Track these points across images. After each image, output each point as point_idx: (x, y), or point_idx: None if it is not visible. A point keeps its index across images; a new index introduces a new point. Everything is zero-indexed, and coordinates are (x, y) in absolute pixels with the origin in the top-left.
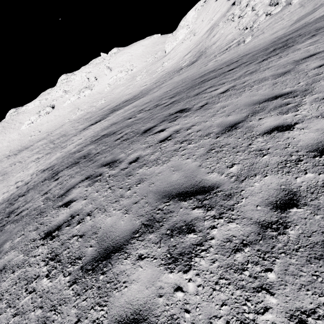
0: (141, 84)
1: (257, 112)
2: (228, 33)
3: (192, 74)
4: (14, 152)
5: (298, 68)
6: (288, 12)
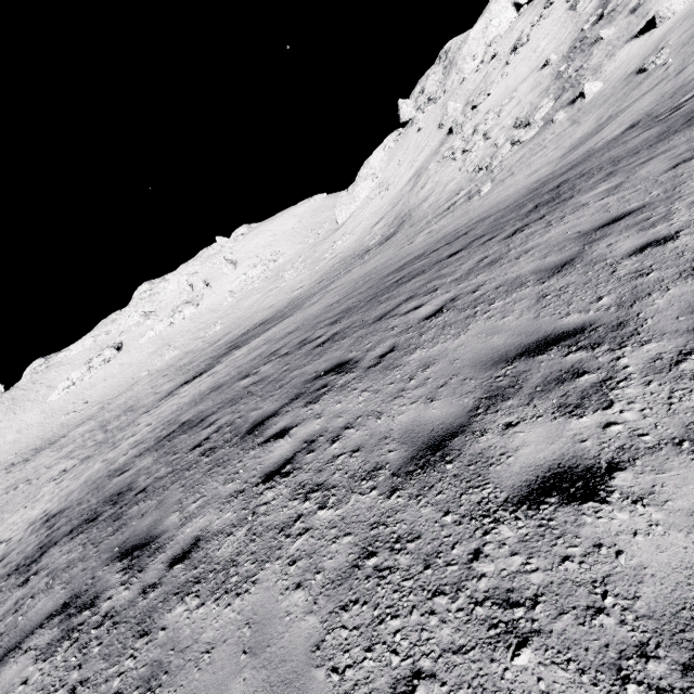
0: (293, 286)
1: (502, 397)
2: (448, 180)
3: (385, 262)
4: (25, 455)
5: (590, 252)
6: (551, 135)
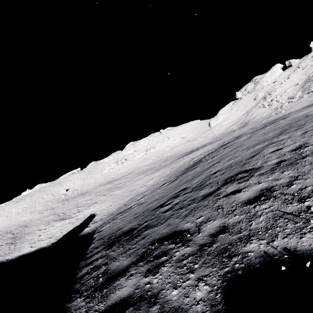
0: (199, 143)
1: None
2: (263, 112)
3: (255, 126)
4: (104, 183)
5: None
6: (303, 100)
